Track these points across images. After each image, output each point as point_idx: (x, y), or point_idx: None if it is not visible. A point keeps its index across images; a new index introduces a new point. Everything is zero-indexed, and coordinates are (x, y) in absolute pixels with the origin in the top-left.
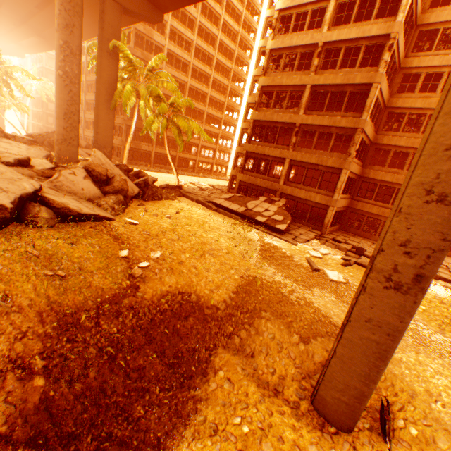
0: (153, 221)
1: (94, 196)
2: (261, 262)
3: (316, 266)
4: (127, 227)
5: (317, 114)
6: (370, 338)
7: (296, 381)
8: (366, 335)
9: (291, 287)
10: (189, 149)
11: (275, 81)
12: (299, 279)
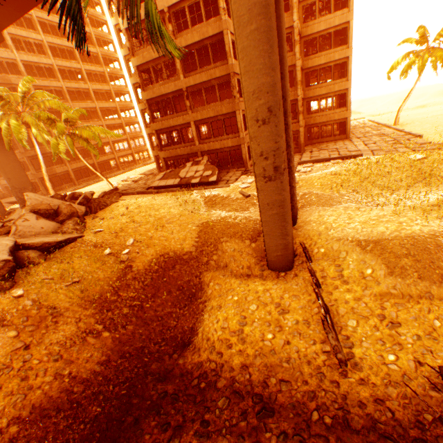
0: (114, 222)
1: (55, 228)
2: (208, 211)
3: (247, 194)
4: (98, 236)
5: (195, 74)
6: (273, 214)
7: (257, 264)
8: (271, 213)
9: (234, 216)
10: (102, 151)
11: (146, 57)
12: (238, 208)
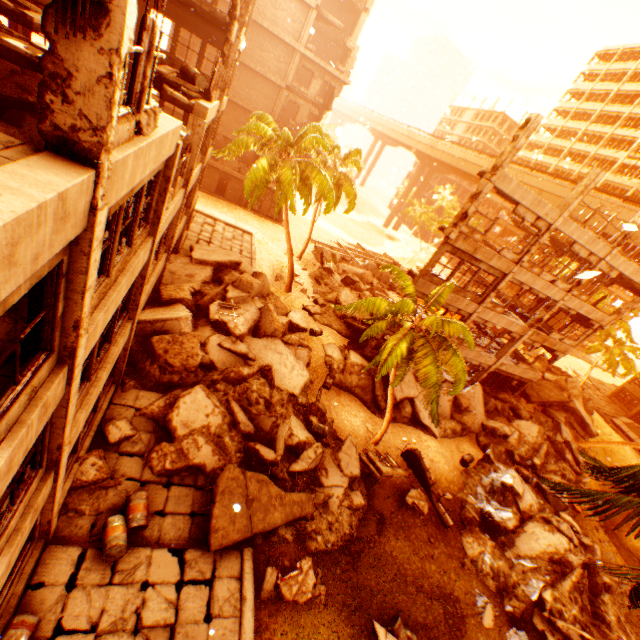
0: None
1: None
2: None
3: None
4: None
5: None
6: None
7: None
8: None
9: None
10: None
11: None
12: None
